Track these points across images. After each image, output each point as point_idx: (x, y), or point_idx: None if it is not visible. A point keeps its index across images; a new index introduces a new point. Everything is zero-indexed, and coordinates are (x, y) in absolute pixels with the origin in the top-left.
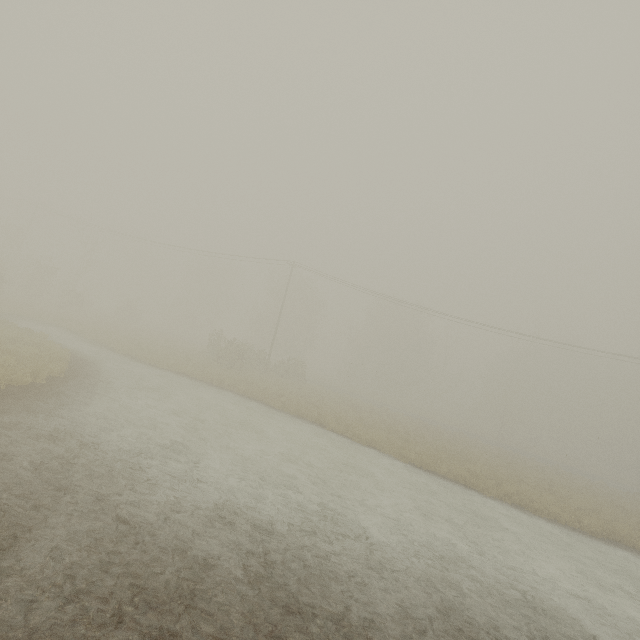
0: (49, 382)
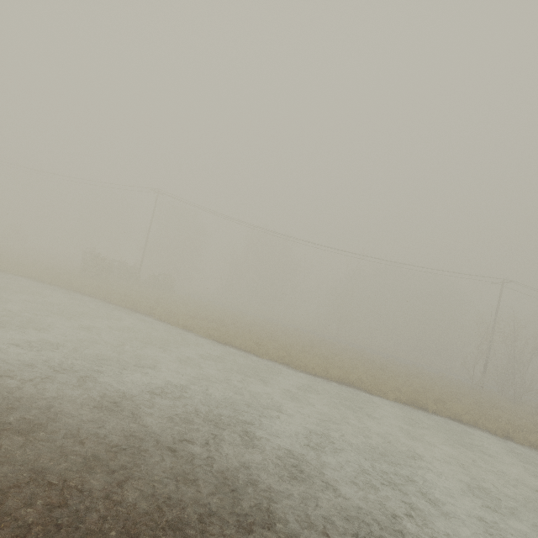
0: None
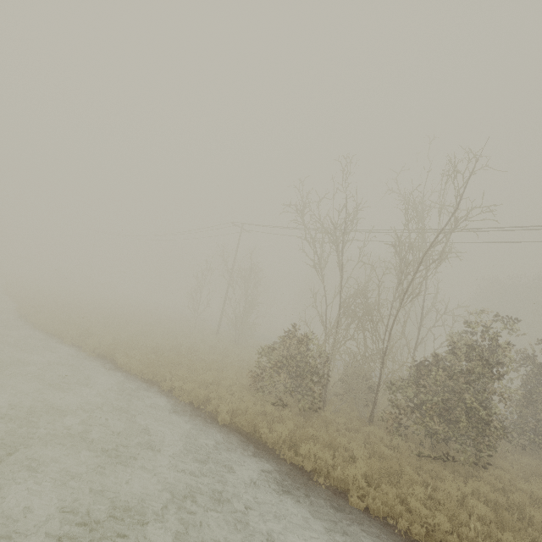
0: None
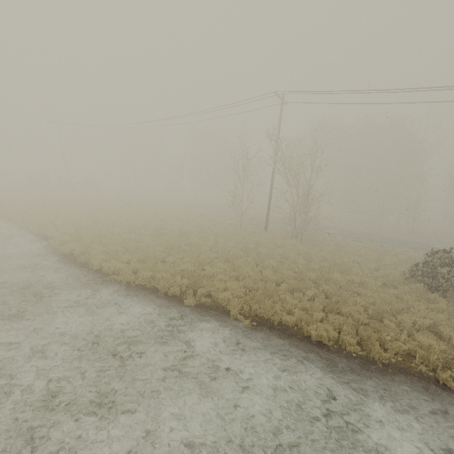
0: None
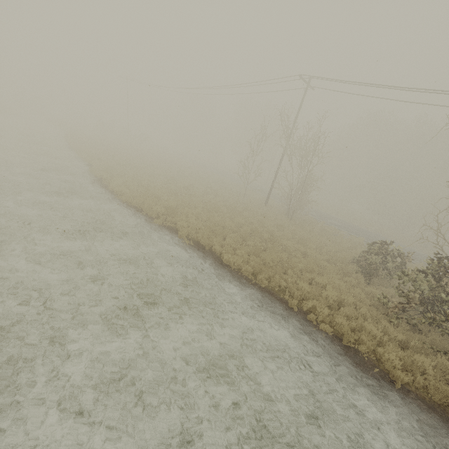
0: None
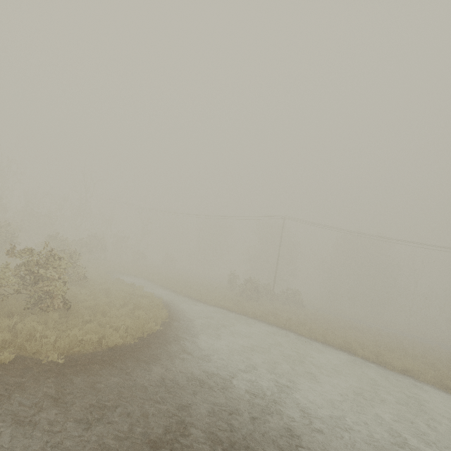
0: (164, 327)
